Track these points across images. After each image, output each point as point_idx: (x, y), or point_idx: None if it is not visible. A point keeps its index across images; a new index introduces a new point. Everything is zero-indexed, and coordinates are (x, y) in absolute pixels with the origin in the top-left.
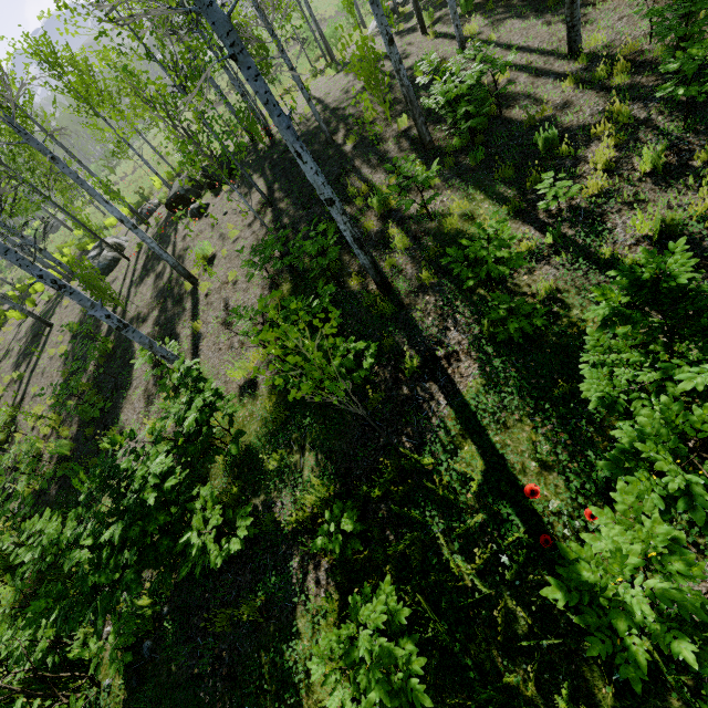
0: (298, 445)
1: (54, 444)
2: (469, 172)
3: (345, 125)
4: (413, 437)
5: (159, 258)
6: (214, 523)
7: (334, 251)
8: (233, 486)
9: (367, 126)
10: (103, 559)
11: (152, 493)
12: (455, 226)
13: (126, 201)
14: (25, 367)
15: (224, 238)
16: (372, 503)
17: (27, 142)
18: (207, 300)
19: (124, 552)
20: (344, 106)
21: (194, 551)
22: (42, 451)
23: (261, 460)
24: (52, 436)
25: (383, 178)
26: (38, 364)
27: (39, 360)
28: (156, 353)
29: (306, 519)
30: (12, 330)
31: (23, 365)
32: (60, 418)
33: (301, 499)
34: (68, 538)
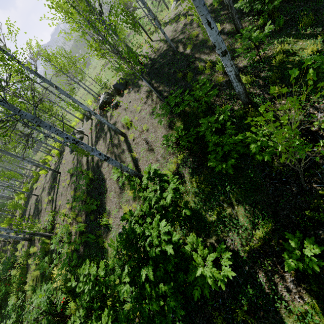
0: (226, 203)
1: (76, 226)
2: (276, 32)
3: (181, 43)
4: (322, 183)
5: (102, 131)
6: (211, 260)
7: (216, 90)
8: (192, 233)
9: (195, 38)
10: (148, 292)
11: (167, 246)
12: (282, 60)
13: (81, 111)
14: (53, 193)
15: (133, 112)
16: (309, 231)
17: (43, 81)
18: (134, 142)
19: (160, 286)
20: (177, 36)
21: (209, 281)
22: (70, 231)
23: (204, 216)
24: (73, 222)
25: (217, 56)
26: (58, 191)
27: (58, 189)
28: (123, 170)
29: (258, 248)
30: (43, 179)
31: (52, 193)
32: (75, 213)
33: (254, 235)
34: (102, 275)
